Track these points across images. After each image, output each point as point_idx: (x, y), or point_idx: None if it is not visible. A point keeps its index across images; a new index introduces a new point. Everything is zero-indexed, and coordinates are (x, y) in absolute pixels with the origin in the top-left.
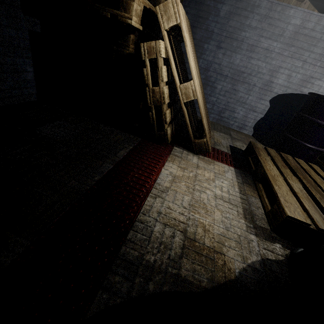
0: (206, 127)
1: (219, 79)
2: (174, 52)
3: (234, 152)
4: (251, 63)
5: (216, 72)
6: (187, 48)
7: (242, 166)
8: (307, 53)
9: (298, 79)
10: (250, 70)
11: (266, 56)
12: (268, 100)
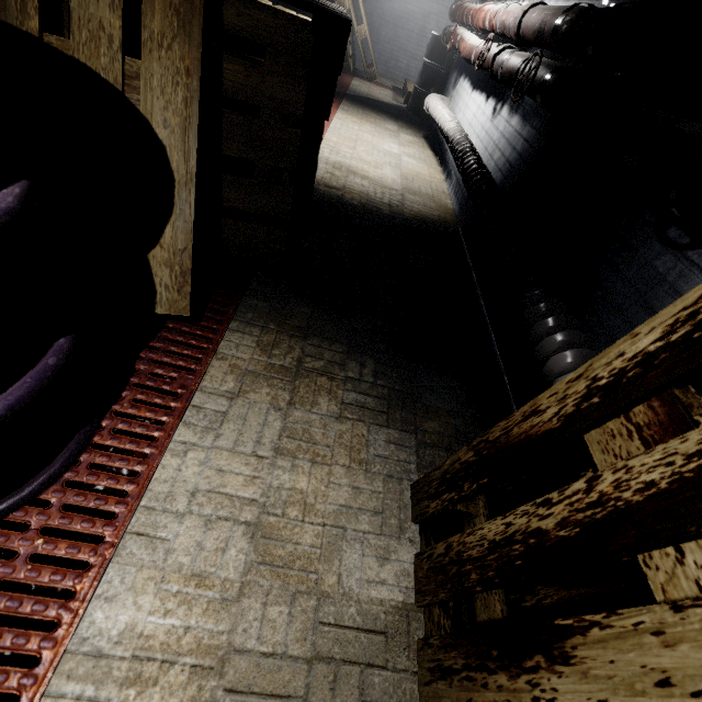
0: (373, 60)
1: (383, 25)
2: (351, 4)
3: (395, 88)
4: (408, 9)
5: (380, 17)
6: (360, 3)
7: (398, 93)
8: (448, 0)
9: (444, 25)
10: (408, 16)
11: (419, 2)
12: (425, 48)
